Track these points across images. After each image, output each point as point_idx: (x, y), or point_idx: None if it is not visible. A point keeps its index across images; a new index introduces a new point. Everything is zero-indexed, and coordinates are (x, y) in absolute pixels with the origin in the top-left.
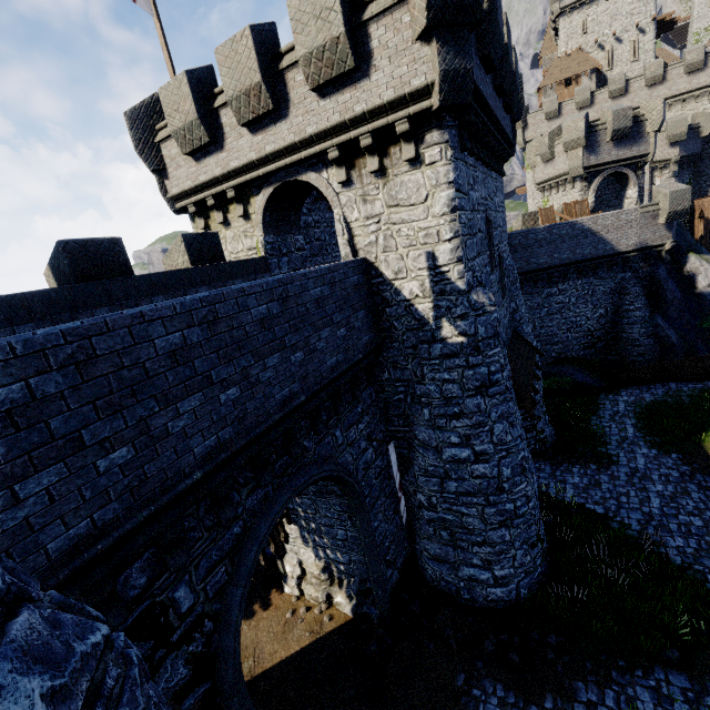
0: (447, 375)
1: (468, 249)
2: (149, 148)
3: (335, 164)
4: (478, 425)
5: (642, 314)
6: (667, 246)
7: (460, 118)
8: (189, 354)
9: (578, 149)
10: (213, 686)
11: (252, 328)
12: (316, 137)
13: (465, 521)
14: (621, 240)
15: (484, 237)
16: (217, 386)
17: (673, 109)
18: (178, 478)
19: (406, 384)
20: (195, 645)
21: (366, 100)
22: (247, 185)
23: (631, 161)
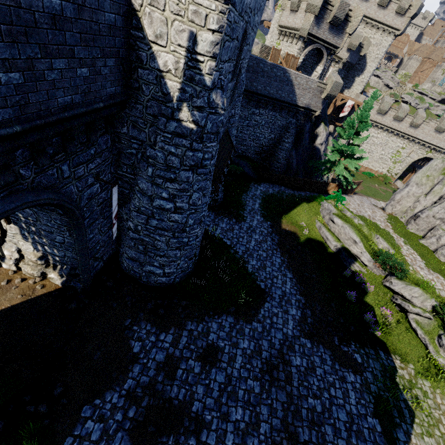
0: (174, 149)
1: (225, 50)
2: None
3: None
4: (184, 190)
5: (289, 146)
6: (317, 113)
7: None
8: None
9: (312, 15)
10: None
11: None
12: None
13: (156, 244)
14: (302, 97)
15: (237, 47)
16: None
17: (361, 25)
18: None
19: (140, 143)
20: None
21: None
22: None
23: (330, 47)
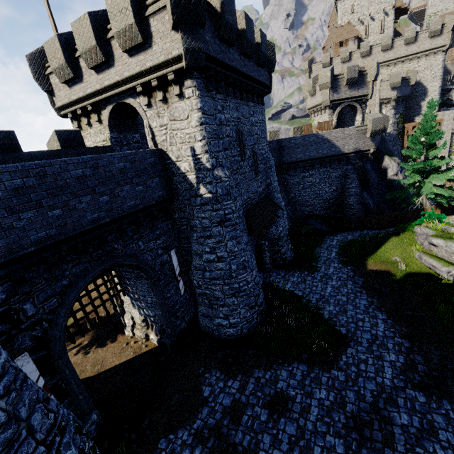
0: (203, 215)
1: (212, 146)
2: (42, 77)
3: (142, 95)
4: (219, 242)
5: (356, 190)
6: (371, 151)
7: (206, 73)
8: (27, 190)
9: (327, 89)
10: (48, 353)
11: (71, 181)
12: (129, 78)
13: (214, 294)
14: (345, 146)
15: (234, 140)
16: (46, 208)
17: (397, 66)
18: (20, 249)
19: (187, 220)
20: (37, 332)
21: (152, 60)
22: (99, 103)
23: (358, 98)
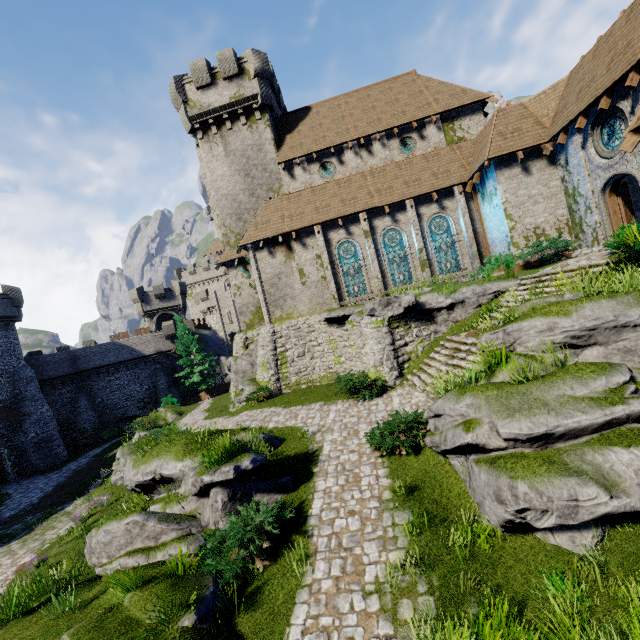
0: None
1: None
2: None
3: None
4: None
5: (164, 386)
6: (173, 351)
7: None
8: None
9: (139, 303)
10: None
11: None
12: None
13: None
14: (146, 349)
15: None
16: None
17: None
18: None
19: None
20: None
21: None
22: None
23: (172, 308)
